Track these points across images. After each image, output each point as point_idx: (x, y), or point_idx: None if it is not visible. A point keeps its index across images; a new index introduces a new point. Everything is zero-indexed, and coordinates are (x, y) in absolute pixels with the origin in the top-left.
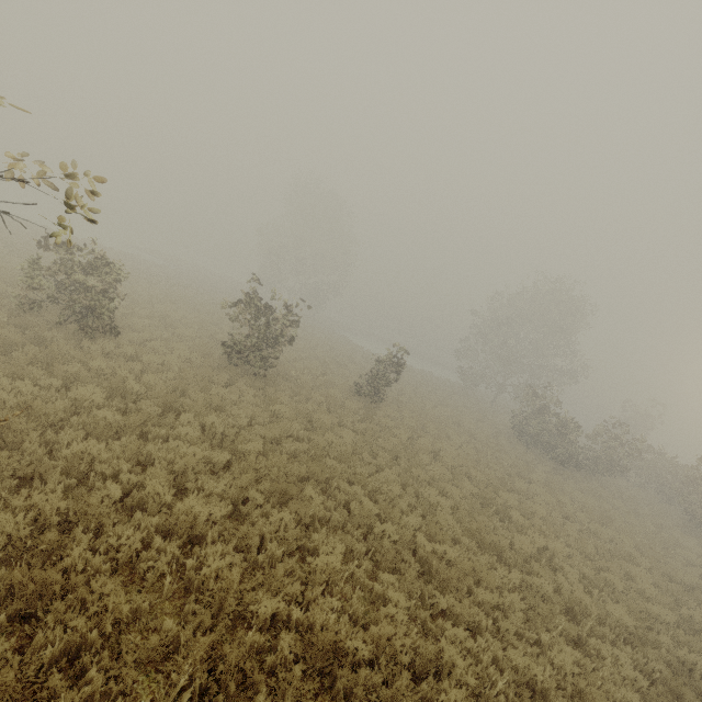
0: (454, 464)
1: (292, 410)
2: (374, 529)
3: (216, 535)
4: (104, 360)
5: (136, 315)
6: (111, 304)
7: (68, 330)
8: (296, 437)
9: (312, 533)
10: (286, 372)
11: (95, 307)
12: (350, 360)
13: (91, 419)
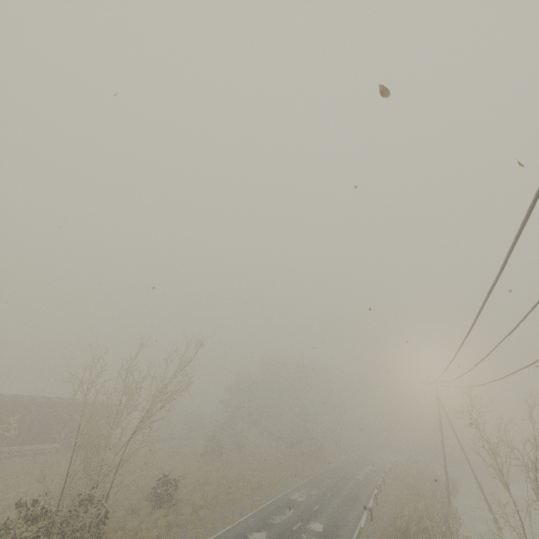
0: None
1: None
2: None
3: None
4: None
5: None
6: None
7: None
8: None
9: None
10: None
11: None
12: None
13: None
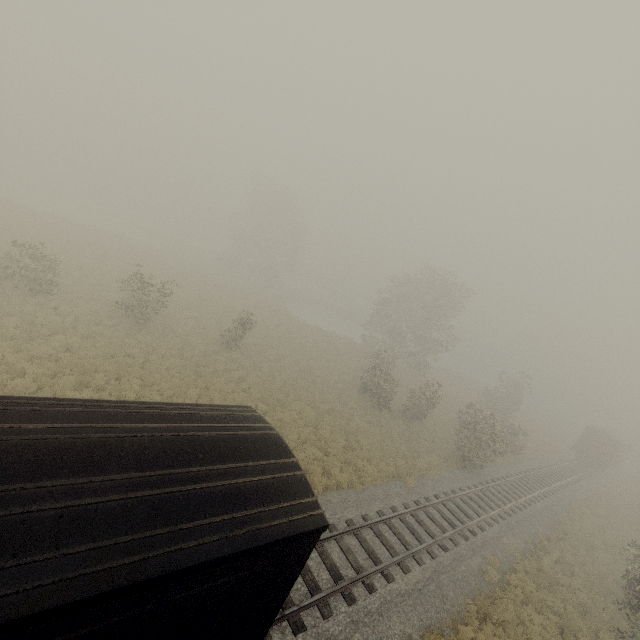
0: (248, 386)
1: (145, 344)
2: (122, 393)
3: (31, 378)
4: (36, 307)
5: (83, 283)
6: (47, 277)
7: (25, 290)
8: (134, 356)
9: (86, 389)
10: (172, 324)
11: (39, 279)
12: (258, 322)
13: (6, 332)
